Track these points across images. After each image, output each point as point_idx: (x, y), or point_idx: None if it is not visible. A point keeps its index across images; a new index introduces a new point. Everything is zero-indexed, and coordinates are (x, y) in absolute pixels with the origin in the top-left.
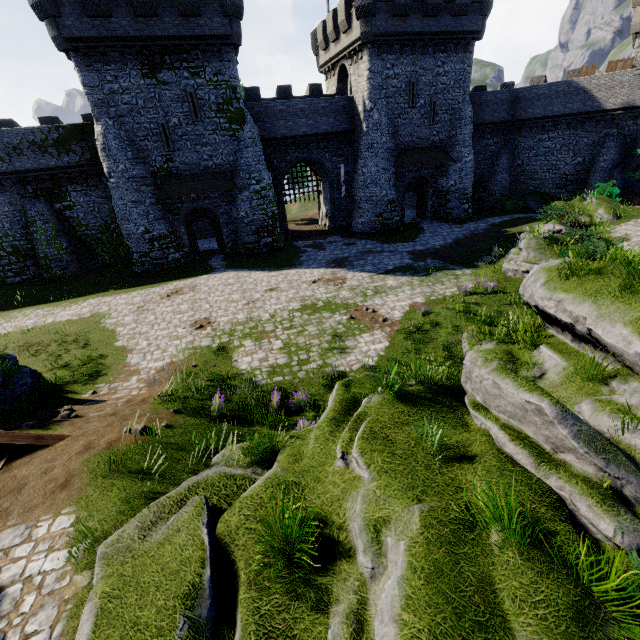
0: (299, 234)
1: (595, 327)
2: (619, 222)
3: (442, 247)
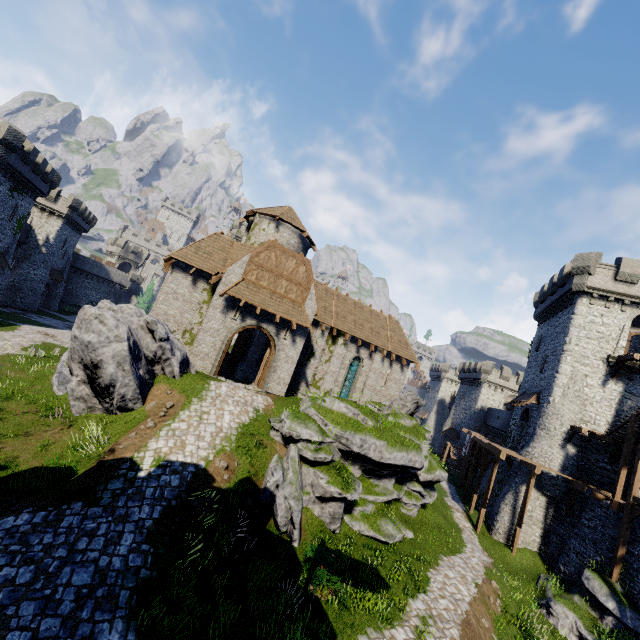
0: None
1: None
2: None
3: None
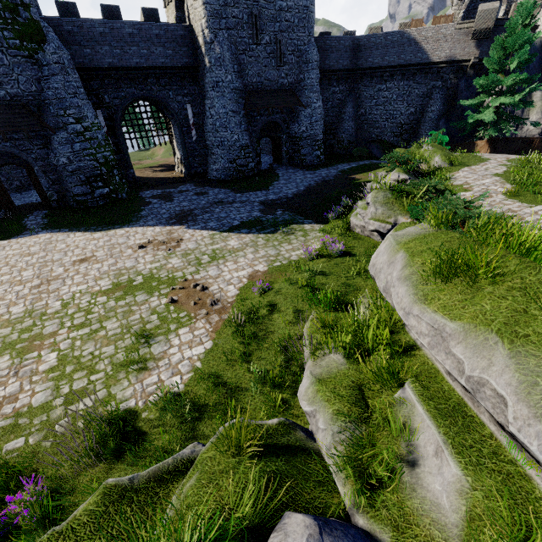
0: (151, 182)
1: (539, 448)
2: (455, 170)
3: (294, 196)
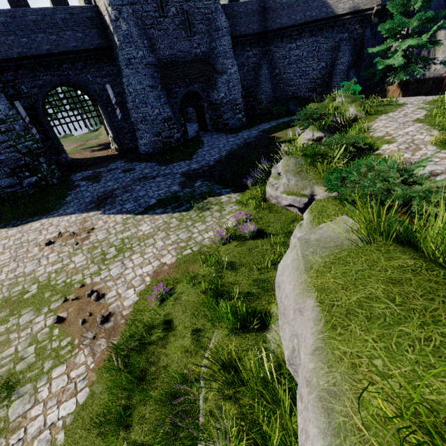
0: (87, 163)
1: None
2: (372, 119)
3: (216, 162)
